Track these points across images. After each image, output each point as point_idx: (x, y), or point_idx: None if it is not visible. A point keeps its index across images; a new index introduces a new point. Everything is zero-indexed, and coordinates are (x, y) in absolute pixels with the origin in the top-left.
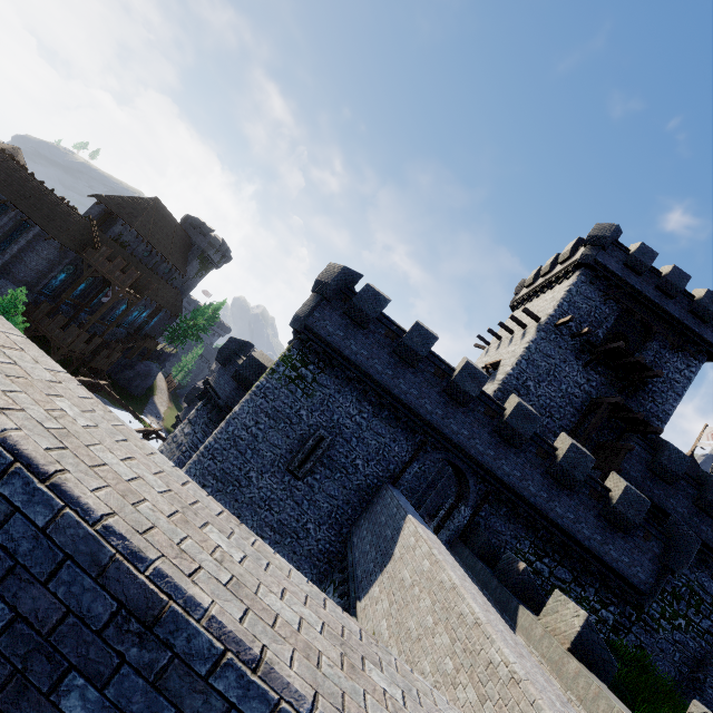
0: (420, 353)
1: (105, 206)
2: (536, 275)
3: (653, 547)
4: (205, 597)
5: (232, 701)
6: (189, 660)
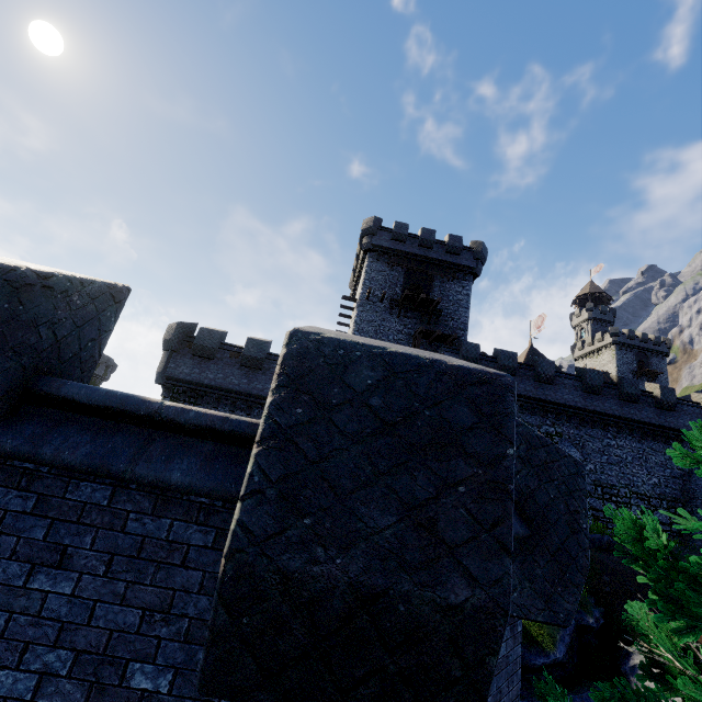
0: (259, 357)
1: None
2: (354, 270)
3: None
4: None
5: None
6: None
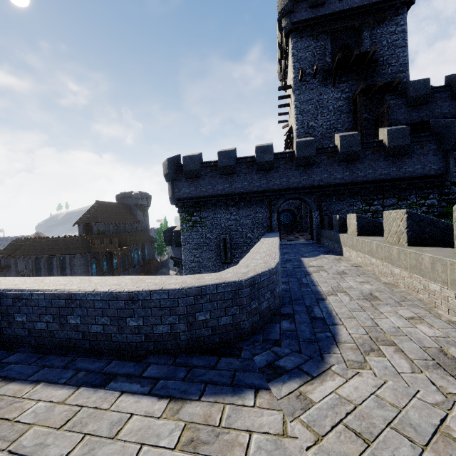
0: (231, 164)
1: (82, 224)
2: (279, 61)
3: (430, 147)
4: (28, 288)
5: (38, 299)
6: (28, 298)
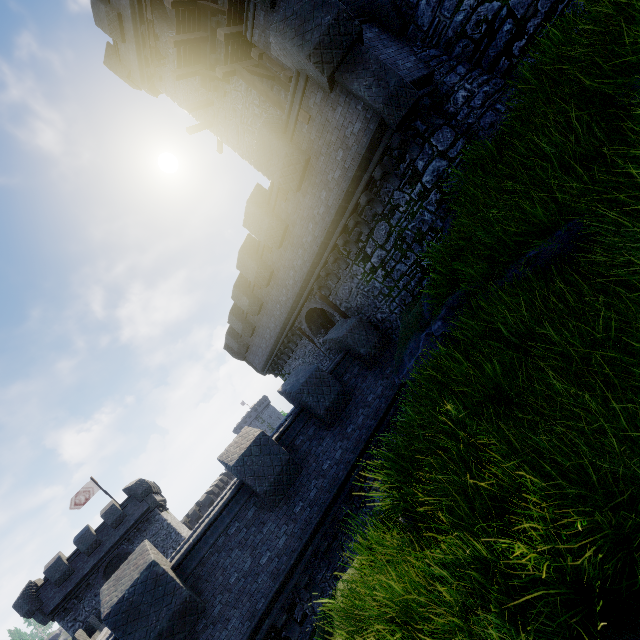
0: (242, 327)
1: None
2: None
3: (316, 104)
4: None
5: None
6: None
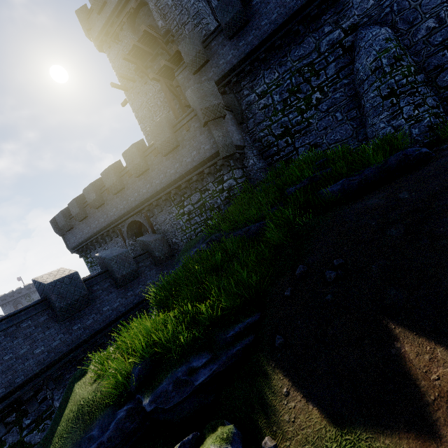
0: (78, 212)
1: None
2: None
3: (194, 127)
4: None
5: None
6: None
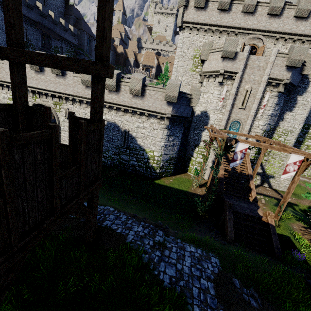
0: None
1: None
2: None
3: None
4: None
5: None
6: None
